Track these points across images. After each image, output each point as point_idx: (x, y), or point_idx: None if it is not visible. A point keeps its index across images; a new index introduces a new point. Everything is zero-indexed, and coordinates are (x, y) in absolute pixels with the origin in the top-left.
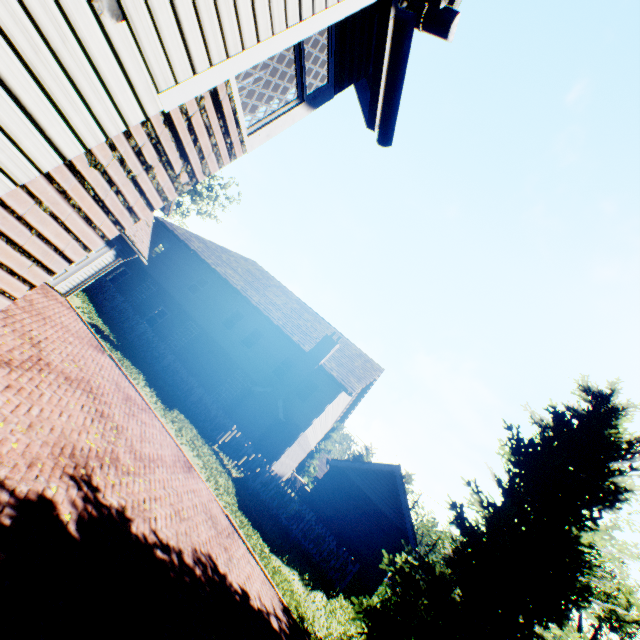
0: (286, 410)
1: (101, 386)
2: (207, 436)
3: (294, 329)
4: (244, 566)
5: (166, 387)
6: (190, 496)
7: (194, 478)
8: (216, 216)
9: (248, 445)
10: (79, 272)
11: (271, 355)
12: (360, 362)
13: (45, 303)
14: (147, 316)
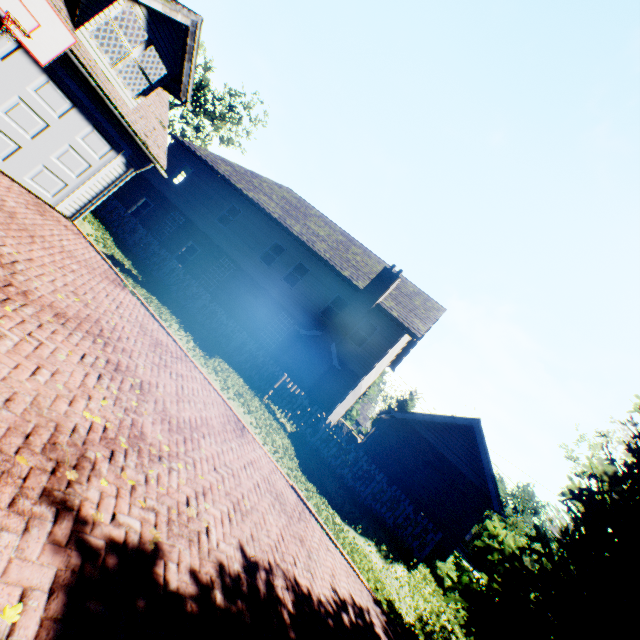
0: (339, 356)
1: (117, 328)
2: (255, 386)
3: (343, 263)
4: (325, 559)
5: (204, 331)
6: (248, 472)
7: (249, 443)
8: (240, 145)
9: (302, 397)
10: (83, 187)
11: (318, 294)
12: (419, 301)
13: (37, 221)
14: (175, 253)
